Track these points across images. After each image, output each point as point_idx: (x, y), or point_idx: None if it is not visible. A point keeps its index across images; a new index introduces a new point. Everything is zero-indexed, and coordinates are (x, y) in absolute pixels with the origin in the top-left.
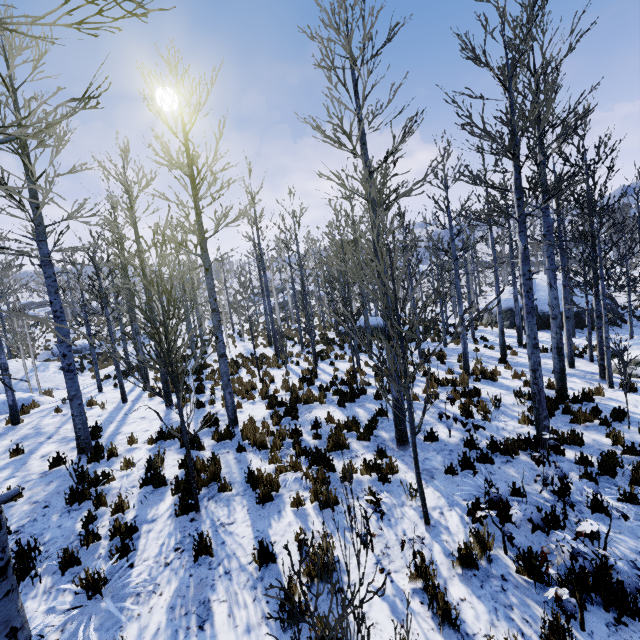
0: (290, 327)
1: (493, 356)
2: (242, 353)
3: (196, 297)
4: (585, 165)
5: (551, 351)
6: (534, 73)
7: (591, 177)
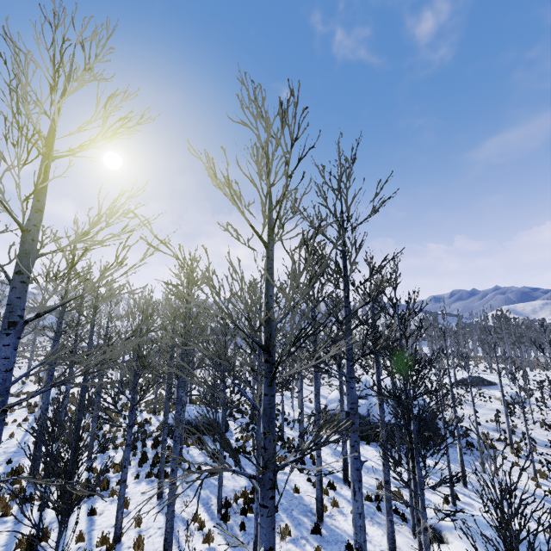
0: (120, 399)
1: (311, 507)
2: (4, 453)
3: (34, 341)
4: (397, 316)
5: (375, 500)
6: (342, 222)
7: (403, 331)
